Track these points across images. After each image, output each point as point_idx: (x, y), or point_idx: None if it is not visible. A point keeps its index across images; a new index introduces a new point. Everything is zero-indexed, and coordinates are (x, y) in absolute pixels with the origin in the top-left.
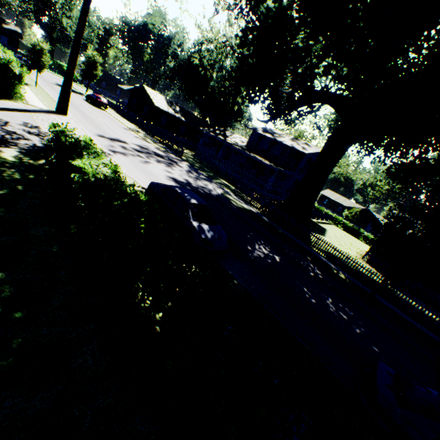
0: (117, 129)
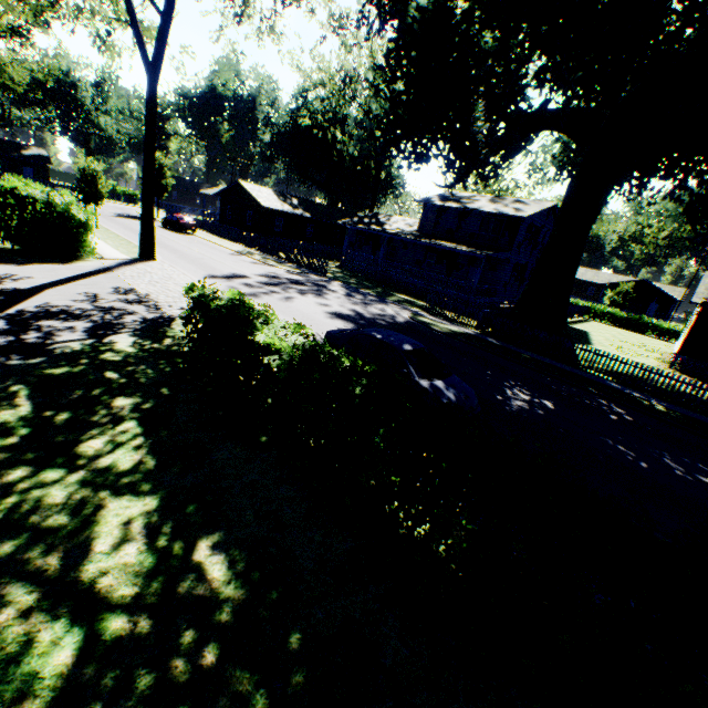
0: (223, 259)
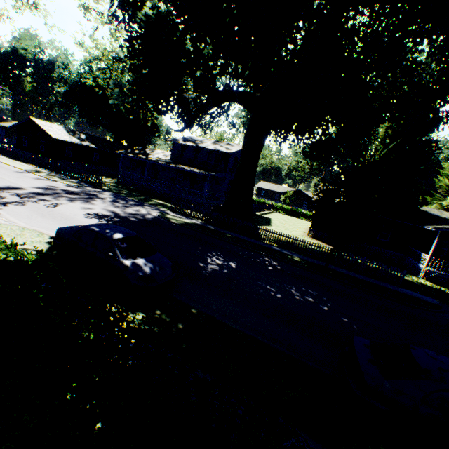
0: (6, 175)
